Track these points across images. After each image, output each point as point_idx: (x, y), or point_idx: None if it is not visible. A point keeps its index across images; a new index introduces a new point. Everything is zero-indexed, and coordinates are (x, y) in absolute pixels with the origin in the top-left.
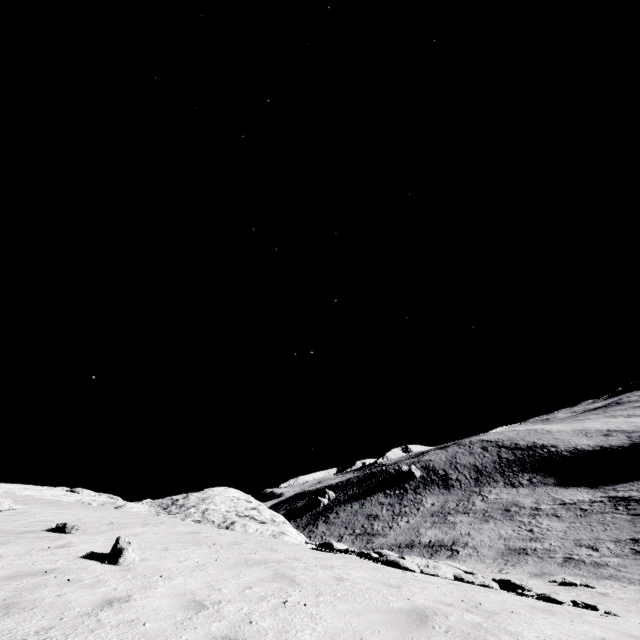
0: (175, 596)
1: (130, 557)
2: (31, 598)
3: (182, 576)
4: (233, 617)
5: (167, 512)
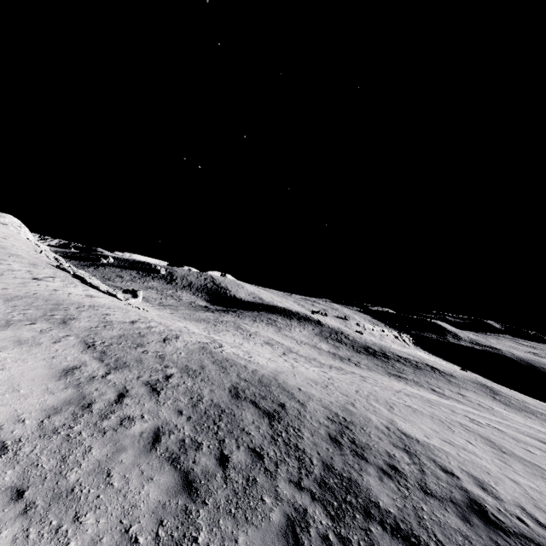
0: None
1: None
2: None
3: None
4: None
5: None
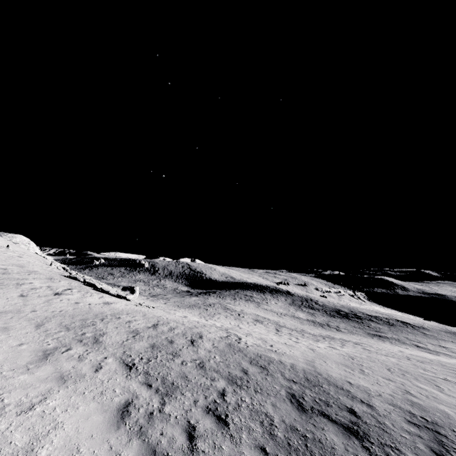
0: None
1: None
2: None
3: None
4: (4, 244)
5: (0, 235)
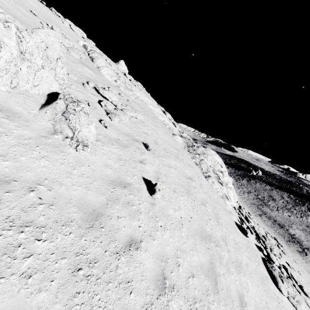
0: (157, 258)
1: (157, 196)
2: (108, 212)
3: (169, 230)
4: None
5: (188, 149)
